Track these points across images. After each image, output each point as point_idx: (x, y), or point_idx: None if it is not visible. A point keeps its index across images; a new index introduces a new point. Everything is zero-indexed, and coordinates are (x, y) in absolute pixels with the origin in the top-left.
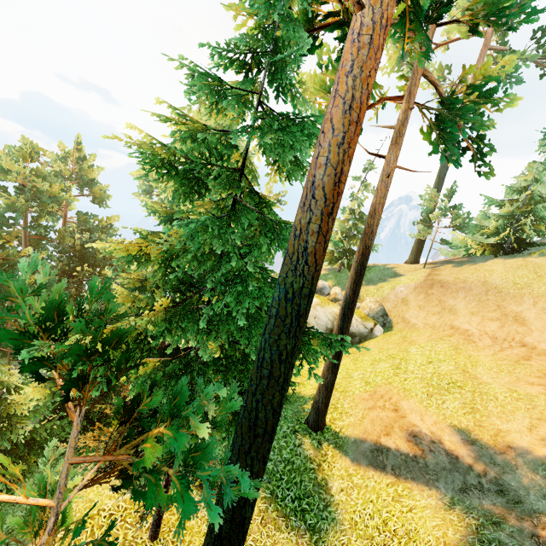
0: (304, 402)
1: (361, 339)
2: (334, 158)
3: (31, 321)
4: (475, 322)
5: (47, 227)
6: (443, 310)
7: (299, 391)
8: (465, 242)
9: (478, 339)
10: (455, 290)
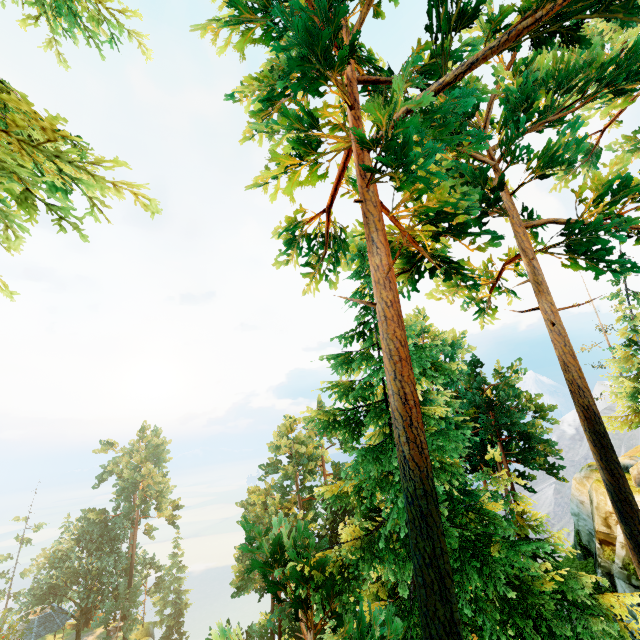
0: None
1: None
2: (395, 388)
3: (271, 554)
4: None
5: (312, 486)
6: None
7: None
8: None
9: None
10: None
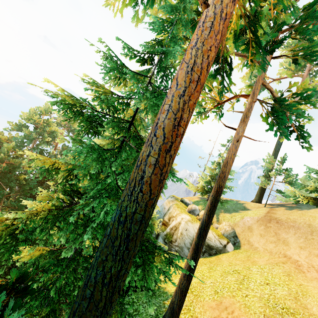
0: (166, 298)
1: (217, 251)
2: (175, 105)
3: None
4: (303, 255)
5: (43, 150)
6: (278, 240)
7: (165, 286)
8: (293, 194)
9: (306, 270)
10: (287, 227)
